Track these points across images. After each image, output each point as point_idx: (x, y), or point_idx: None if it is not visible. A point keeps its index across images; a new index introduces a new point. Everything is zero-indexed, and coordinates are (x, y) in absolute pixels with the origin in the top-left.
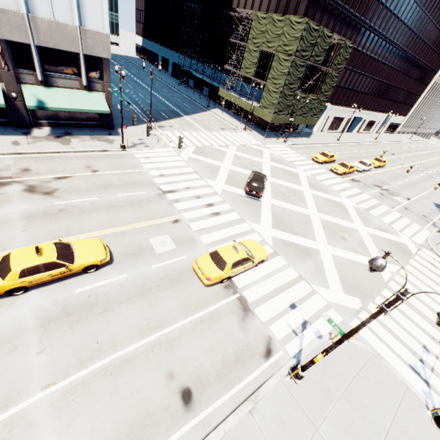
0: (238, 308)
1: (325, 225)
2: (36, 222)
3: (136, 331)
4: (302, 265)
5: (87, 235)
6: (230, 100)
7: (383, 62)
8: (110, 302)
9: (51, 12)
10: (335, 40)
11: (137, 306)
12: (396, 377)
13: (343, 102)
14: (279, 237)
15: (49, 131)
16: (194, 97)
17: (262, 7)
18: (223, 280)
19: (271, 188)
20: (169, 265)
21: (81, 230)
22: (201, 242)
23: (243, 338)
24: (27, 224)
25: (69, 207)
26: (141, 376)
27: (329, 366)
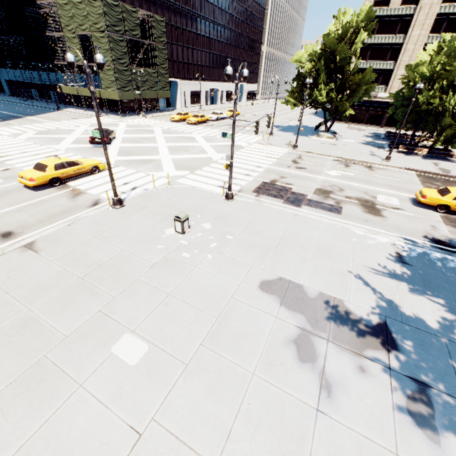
0: (71, 194)
1: (171, 148)
2: None
3: None
4: (142, 167)
5: None
6: (76, 94)
7: (208, 36)
8: None
9: None
10: (144, 16)
11: None
12: (205, 191)
13: (191, 77)
14: (123, 159)
15: None
16: (42, 105)
17: None
18: (54, 183)
19: (123, 140)
20: None
21: None
22: None
23: (72, 204)
24: None
25: None
26: None
27: (150, 198)
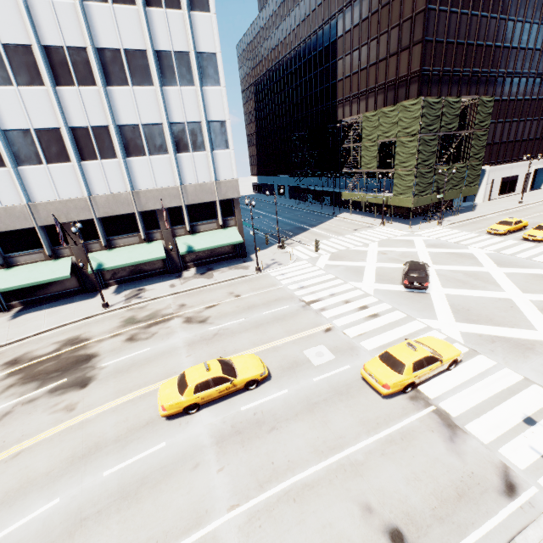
0: (439, 424)
1: None
2: (197, 347)
3: (312, 452)
4: (524, 364)
5: (242, 354)
6: (357, 200)
7: None
8: (276, 419)
9: (196, 178)
10: (465, 102)
11: (306, 424)
12: None
13: (508, 158)
14: (471, 331)
15: (195, 271)
16: (317, 209)
17: (369, 108)
18: (406, 388)
19: (439, 277)
20: (332, 377)
21: (235, 350)
22: (364, 348)
23: (460, 465)
24: (190, 350)
25: (221, 330)
26: (330, 506)
27: None
